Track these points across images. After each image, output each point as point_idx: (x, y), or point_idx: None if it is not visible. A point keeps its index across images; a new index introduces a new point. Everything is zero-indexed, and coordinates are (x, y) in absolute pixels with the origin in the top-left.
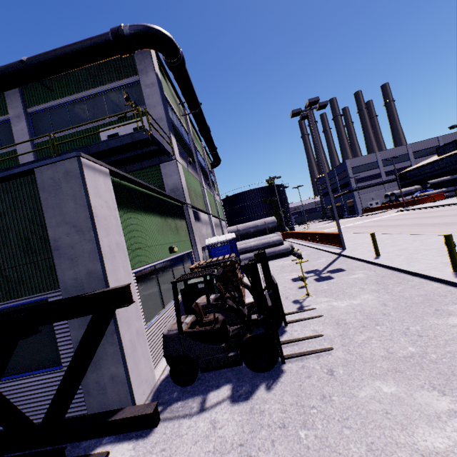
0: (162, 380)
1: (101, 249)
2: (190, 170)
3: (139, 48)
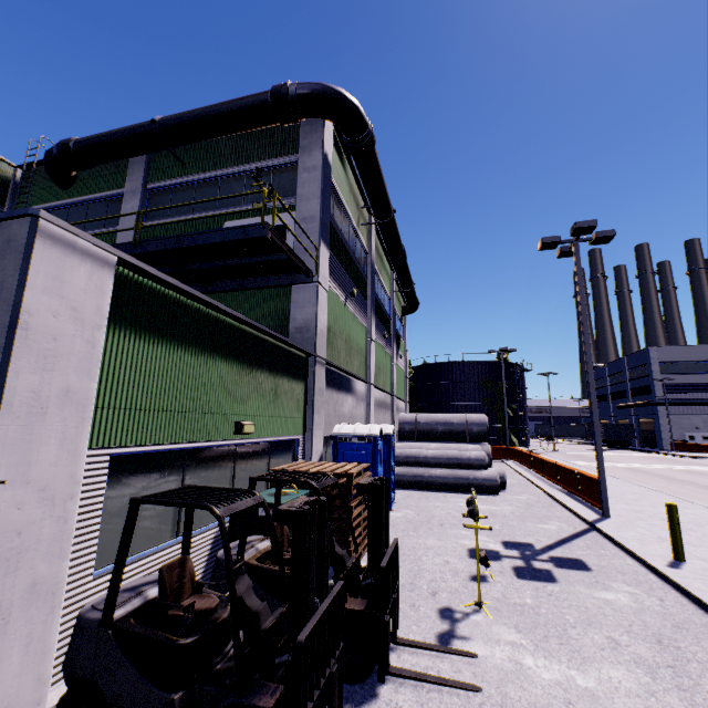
0: None
1: (5, 393)
2: (350, 306)
3: (306, 116)
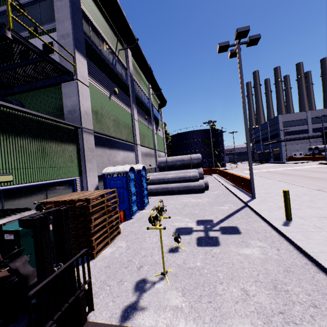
0: None
1: None
2: (115, 99)
3: None
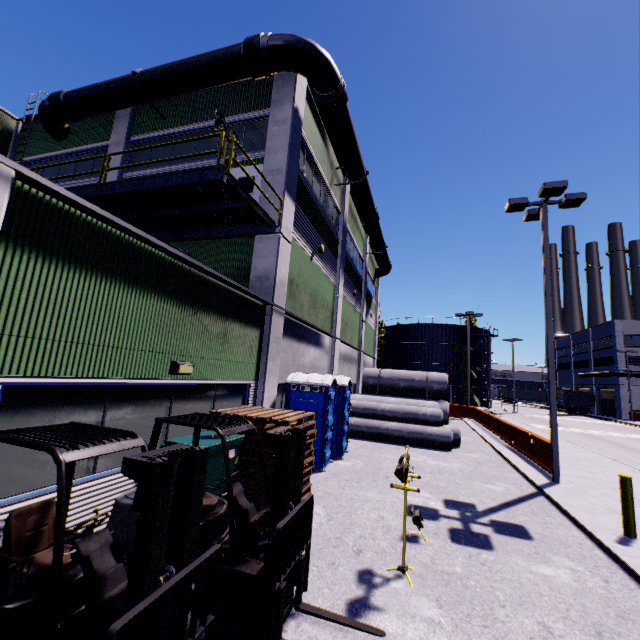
0: None
1: None
2: (317, 261)
3: (278, 68)
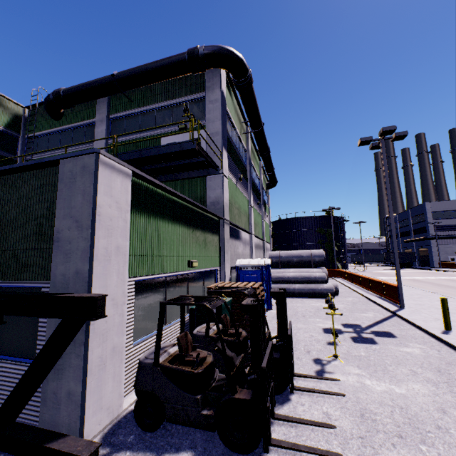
0: (129, 411)
1: (94, 250)
2: (239, 186)
3: (210, 67)
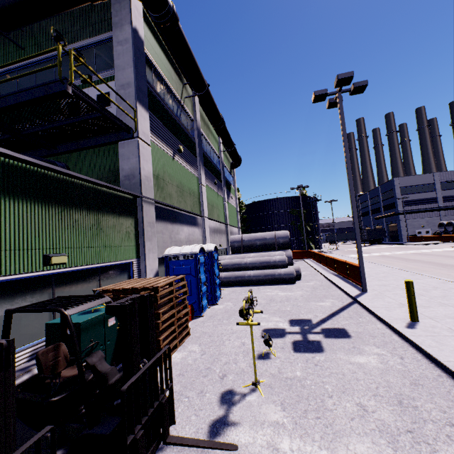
0: None
1: None
2: (179, 160)
3: None
